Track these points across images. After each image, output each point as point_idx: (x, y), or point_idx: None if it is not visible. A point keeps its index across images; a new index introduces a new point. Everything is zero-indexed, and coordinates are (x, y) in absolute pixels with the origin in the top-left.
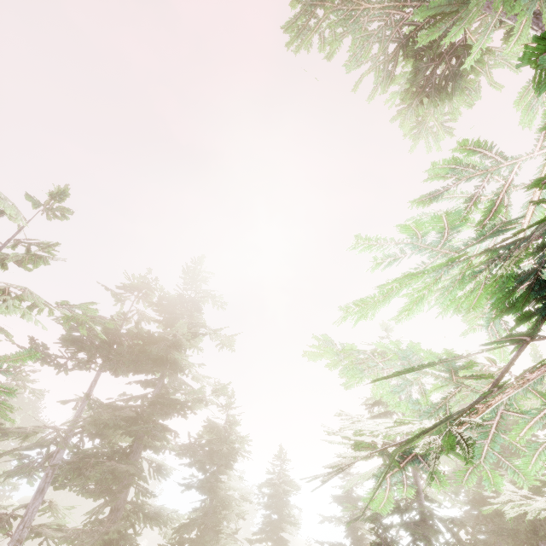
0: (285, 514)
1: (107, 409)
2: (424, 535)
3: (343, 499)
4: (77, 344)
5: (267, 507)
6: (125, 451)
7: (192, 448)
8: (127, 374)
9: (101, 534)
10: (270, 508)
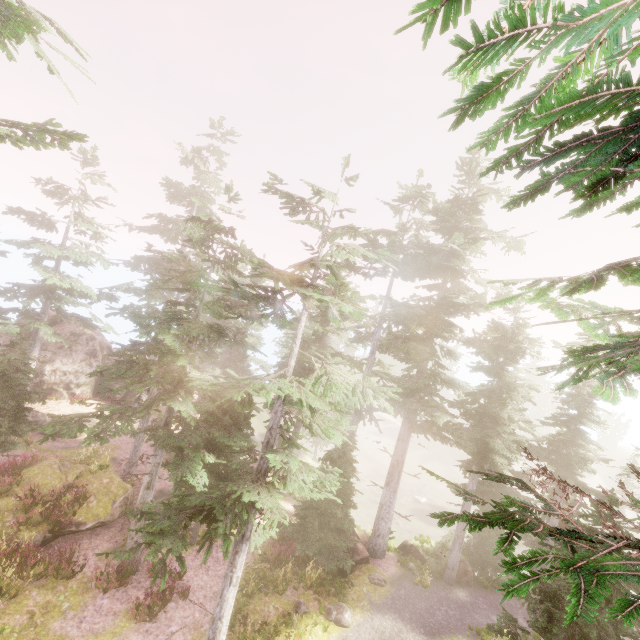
0: (586, 413)
1: (404, 308)
2: None
3: None
4: None
5: (565, 402)
6: (421, 337)
7: (476, 342)
8: (414, 280)
9: (413, 382)
10: (569, 404)
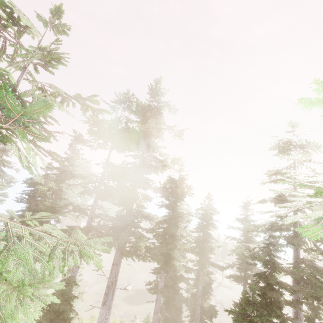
0: (210, 223)
1: (117, 168)
2: (297, 243)
3: (242, 220)
4: (97, 135)
5: (200, 219)
6: (129, 188)
7: (162, 189)
8: (124, 151)
9: (123, 220)
10: (202, 219)
